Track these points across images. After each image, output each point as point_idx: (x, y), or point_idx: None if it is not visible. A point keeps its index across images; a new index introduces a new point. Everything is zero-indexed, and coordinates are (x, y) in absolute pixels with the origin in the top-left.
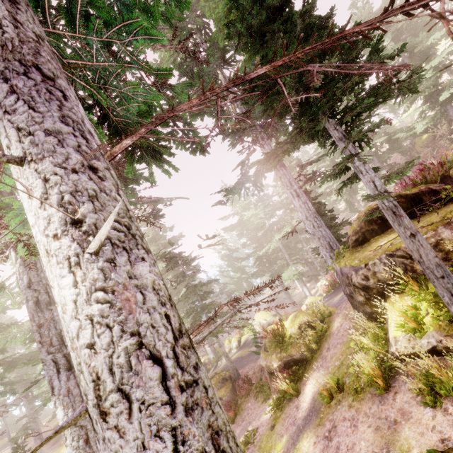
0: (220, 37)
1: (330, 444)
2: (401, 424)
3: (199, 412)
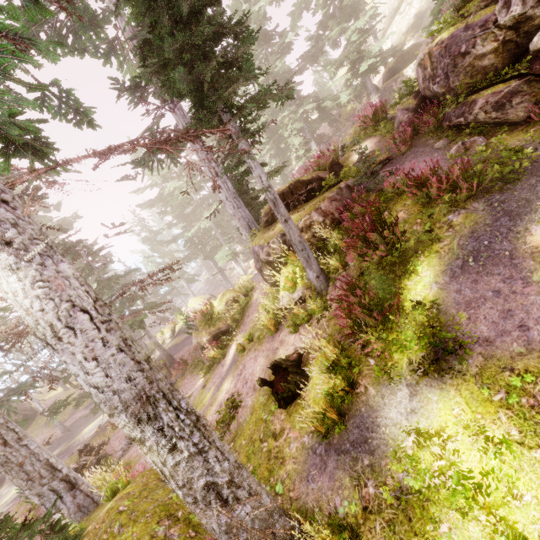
0: None
1: (240, 377)
2: (279, 348)
3: (114, 331)
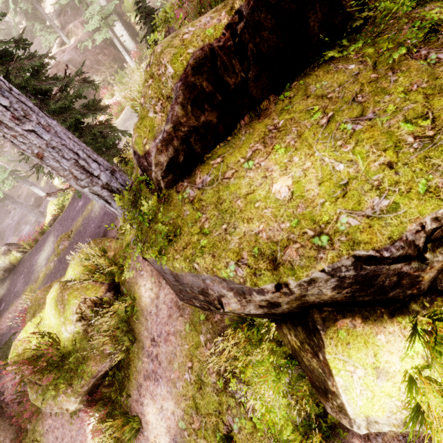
0: None
1: None
2: None
3: None
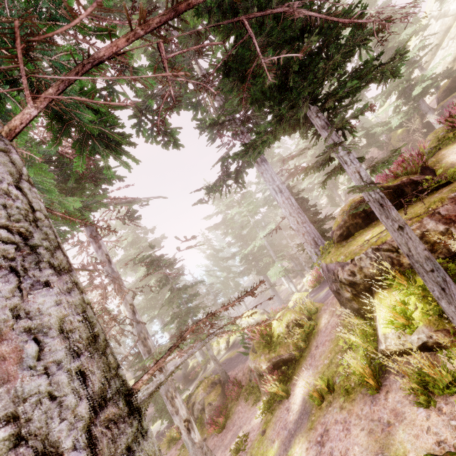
0: (189, 16)
1: (323, 450)
2: (395, 426)
3: None
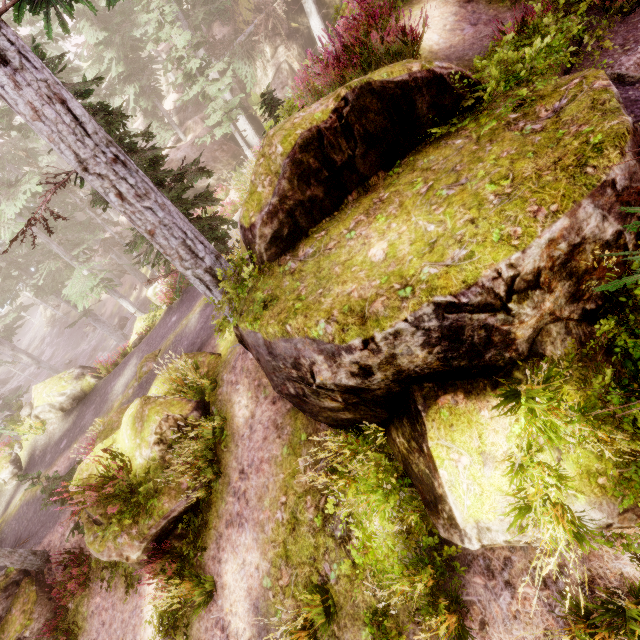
0: None
1: None
2: None
3: None
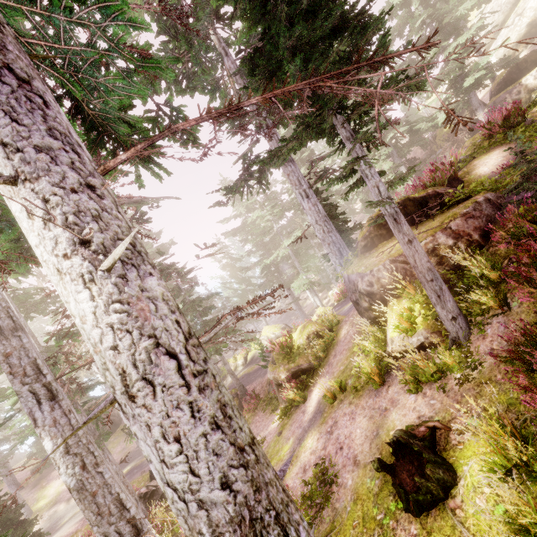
0: None
1: (331, 437)
2: (390, 410)
3: (209, 391)
